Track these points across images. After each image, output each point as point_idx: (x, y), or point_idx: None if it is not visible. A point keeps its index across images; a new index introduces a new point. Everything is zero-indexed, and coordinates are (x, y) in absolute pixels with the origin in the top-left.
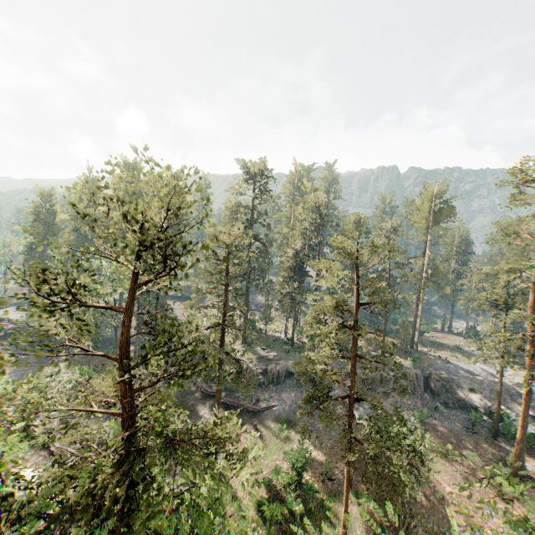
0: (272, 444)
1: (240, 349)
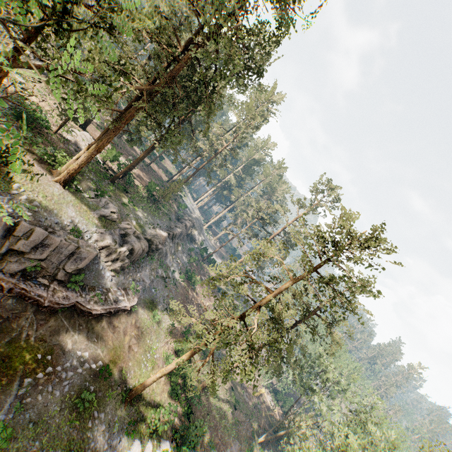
0: (154, 334)
1: (67, 198)
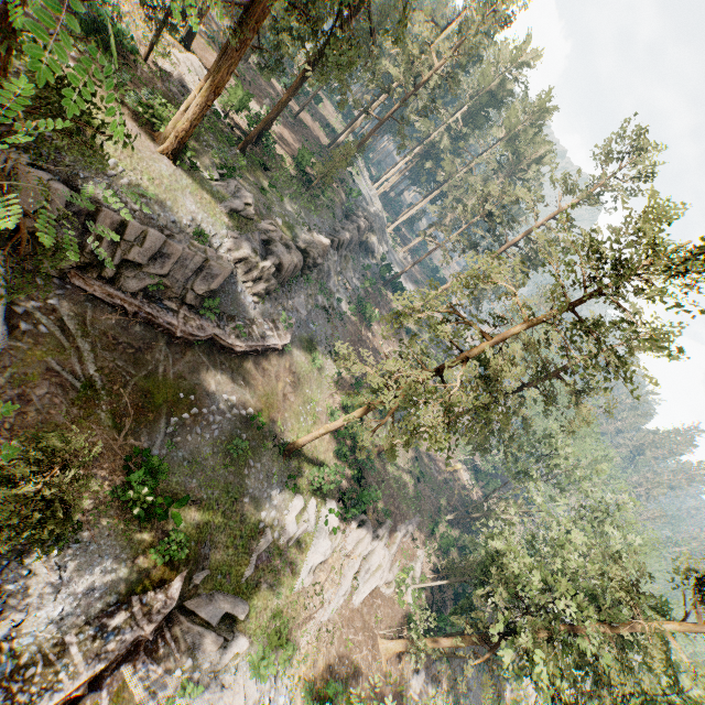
0: (314, 383)
1: (181, 180)
